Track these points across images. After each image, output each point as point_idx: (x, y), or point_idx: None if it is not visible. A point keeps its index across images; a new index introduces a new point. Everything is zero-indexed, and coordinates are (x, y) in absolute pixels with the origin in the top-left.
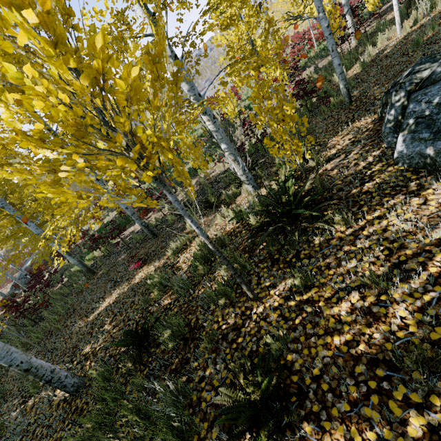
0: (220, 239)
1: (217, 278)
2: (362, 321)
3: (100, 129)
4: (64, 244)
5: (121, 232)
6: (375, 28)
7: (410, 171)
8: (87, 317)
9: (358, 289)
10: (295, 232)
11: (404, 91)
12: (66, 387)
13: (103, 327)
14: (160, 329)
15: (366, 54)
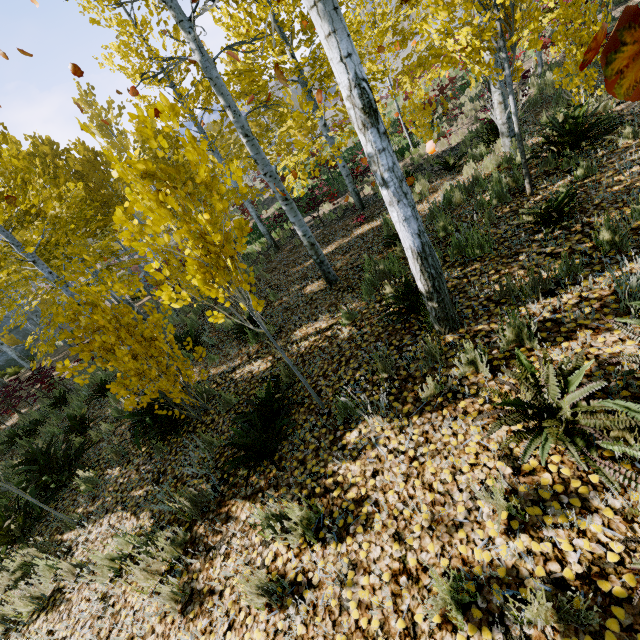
0: (476, 179)
1: (492, 185)
2: (639, 176)
3: (482, 5)
4: (304, 177)
5: (320, 203)
6: None
7: None
8: (302, 264)
9: (639, 165)
10: (582, 142)
11: None
12: (330, 274)
13: (334, 260)
14: (438, 216)
15: None
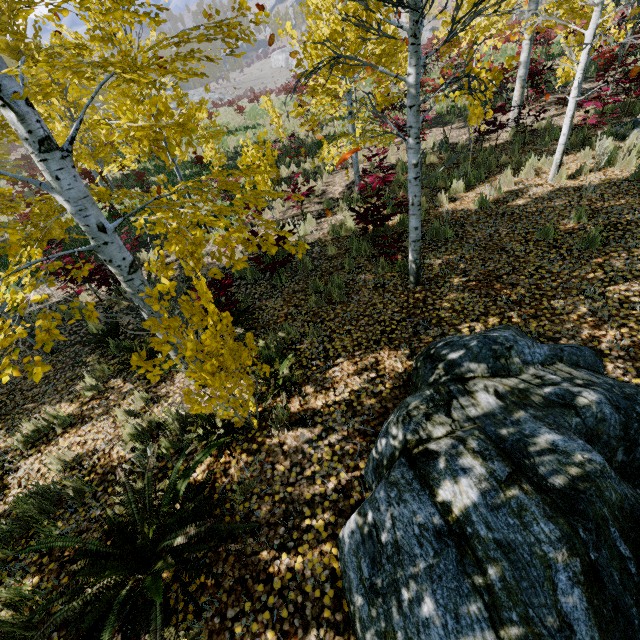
0: (74, 489)
1: None
2: None
3: None
4: None
5: None
6: (543, 129)
7: (336, 587)
8: None
9: None
10: None
11: (403, 433)
12: None
13: None
14: None
15: (496, 185)
